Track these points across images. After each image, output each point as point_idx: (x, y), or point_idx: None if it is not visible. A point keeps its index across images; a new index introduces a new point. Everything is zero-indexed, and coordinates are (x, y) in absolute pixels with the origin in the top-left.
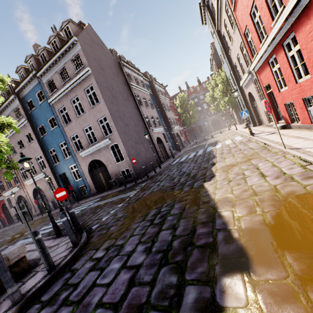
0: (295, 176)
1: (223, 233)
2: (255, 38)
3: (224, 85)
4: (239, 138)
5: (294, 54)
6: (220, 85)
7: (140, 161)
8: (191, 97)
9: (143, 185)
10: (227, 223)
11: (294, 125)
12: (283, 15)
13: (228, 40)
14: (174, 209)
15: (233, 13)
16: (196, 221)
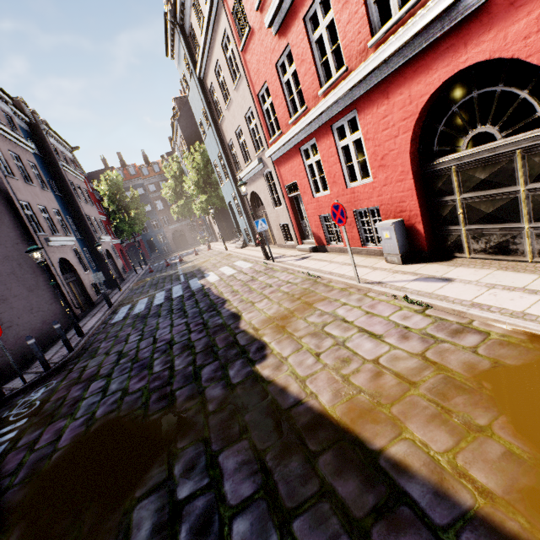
0: (431, 331)
1: (479, 538)
2: (281, 106)
3: (200, 175)
4: (245, 264)
5: (350, 145)
6: (193, 173)
7: (9, 325)
8: (132, 183)
9: (35, 398)
10: (444, 490)
11: (333, 248)
12: (351, 80)
13: (220, 99)
14: (228, 477)
15: (240, 55)
16: (351, 513)
